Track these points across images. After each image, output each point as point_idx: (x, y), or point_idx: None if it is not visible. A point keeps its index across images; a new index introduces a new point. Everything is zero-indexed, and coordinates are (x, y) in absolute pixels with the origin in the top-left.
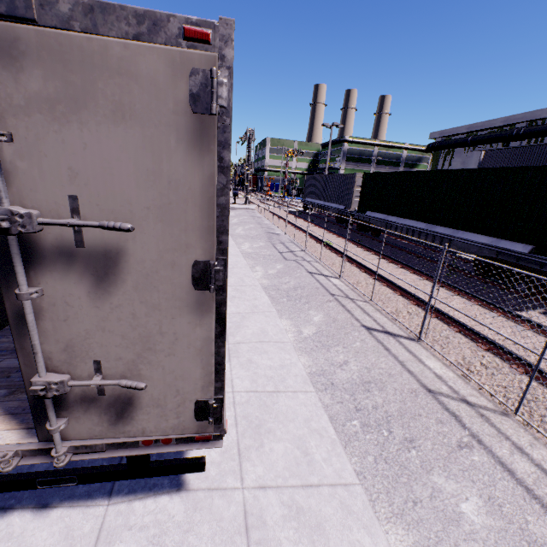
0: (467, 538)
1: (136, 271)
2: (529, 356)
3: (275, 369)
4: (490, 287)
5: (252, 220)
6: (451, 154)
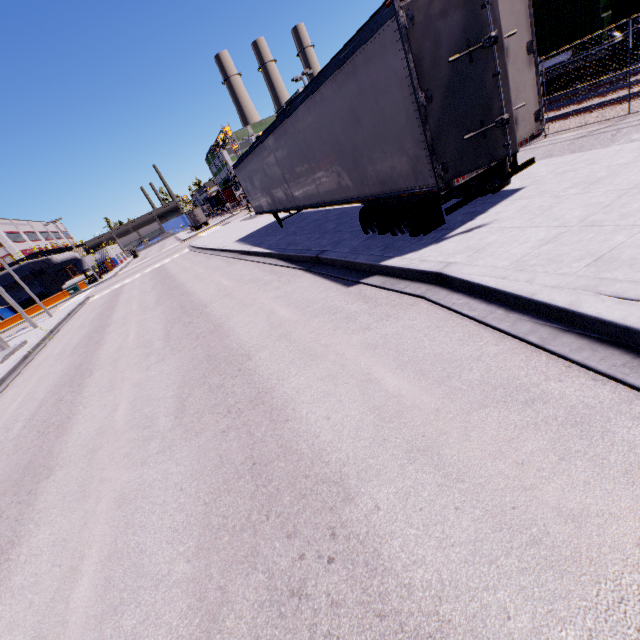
0: None
1: (511, 56)
2: None
3: None
4: (553, 105)
5: None
6: None
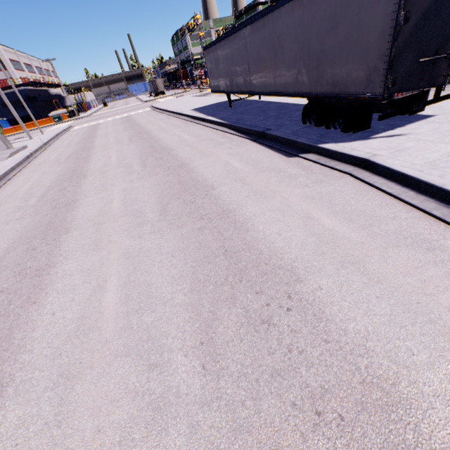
0: None
1: None
2: None
3: None
4: None
5: None
6: None
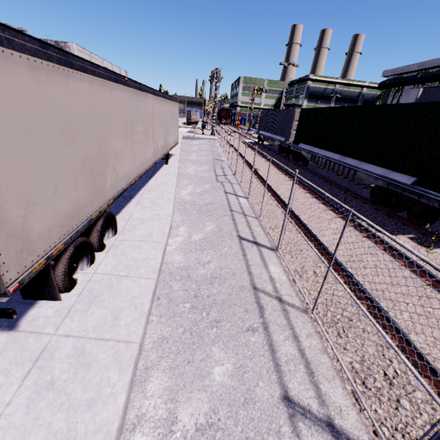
0: (202, 389)
1: None
2: (362, 271)
3: (137, 261)
4: (378, 213)
5: (208, 149)
6: (400, 92)
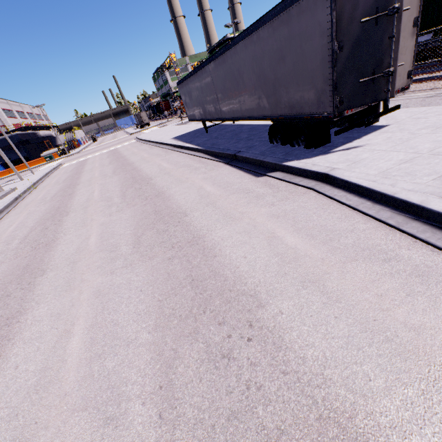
0: None
1: (402, 26)
2: None
3: None
4: None
5: None
6: None
